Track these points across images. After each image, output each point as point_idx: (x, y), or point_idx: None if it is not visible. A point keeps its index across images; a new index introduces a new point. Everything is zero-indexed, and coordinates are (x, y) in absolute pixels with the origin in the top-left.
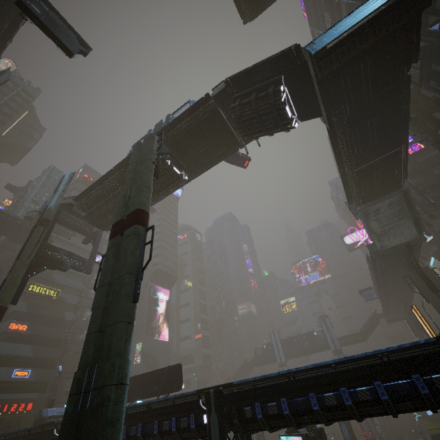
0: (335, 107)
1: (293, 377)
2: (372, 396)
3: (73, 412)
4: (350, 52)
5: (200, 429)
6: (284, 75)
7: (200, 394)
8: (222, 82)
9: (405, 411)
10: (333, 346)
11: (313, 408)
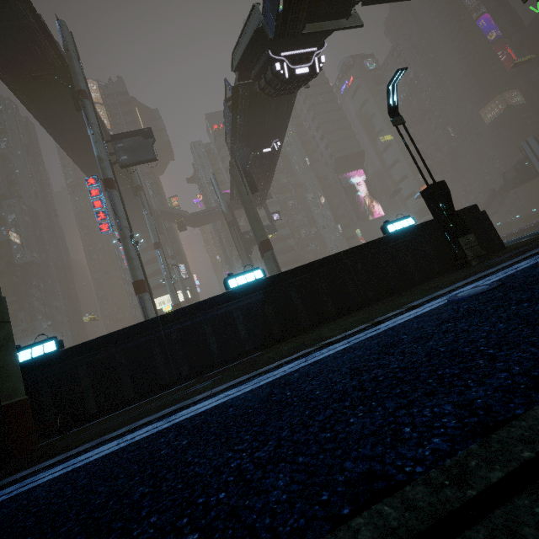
0: (349, 6)
1: None
2: None
3: None
4: None
5: None
6: (270, 44)
7: None
8: (232, 59)
9: None
10: None
11: None
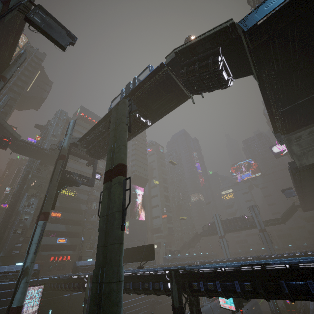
0: (265, 67)
1: (224, 269)
2: (277, 289)
3: (95, 293)
4: (278, 24)
5: (166, 290)
6: (221, 46)
7: (166, 268)
8: (172, 51)
9: (300, 300)
10: (259, 226)
11: (236, 290)
